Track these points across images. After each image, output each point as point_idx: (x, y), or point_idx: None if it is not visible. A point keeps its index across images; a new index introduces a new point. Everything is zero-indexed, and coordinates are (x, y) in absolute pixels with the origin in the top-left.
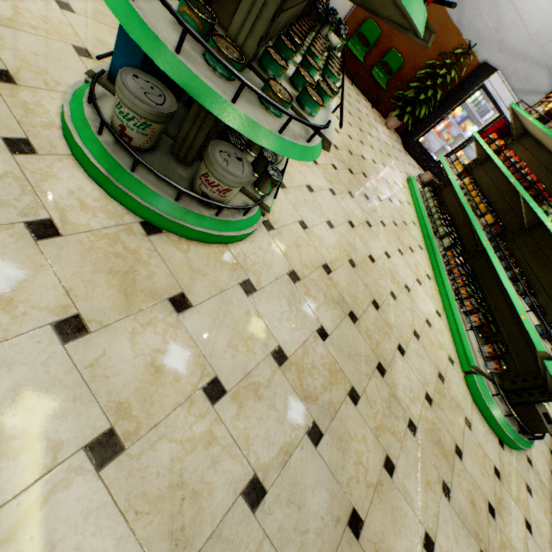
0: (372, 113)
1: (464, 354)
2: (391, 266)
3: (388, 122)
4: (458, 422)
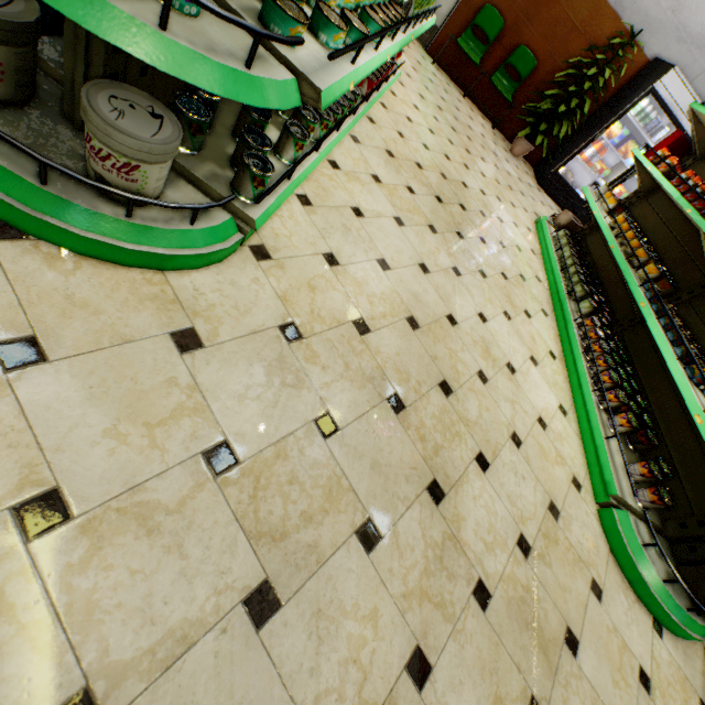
0: (491, 134)
1: (600, 476)
2: (486, 334)
3: (514, 146)
4: (577, 587)
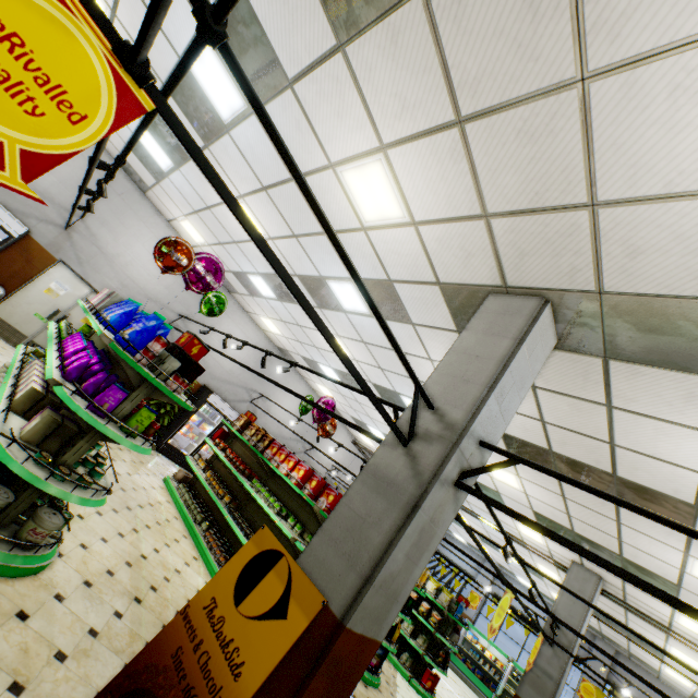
0: None
1: None
2: (162, 558)
3: None
4: None
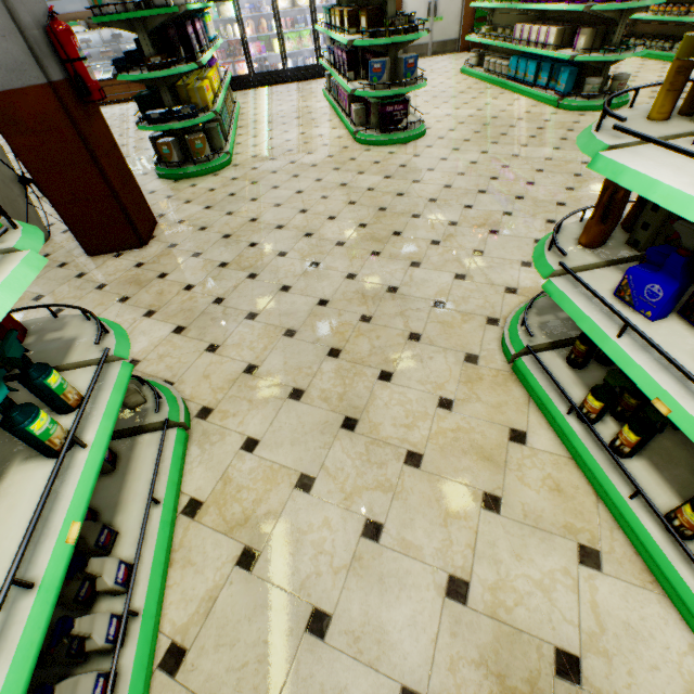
0: None
1: None
2: None
3: None
4: None
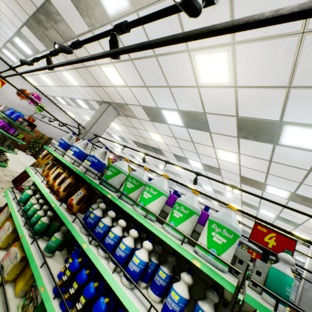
0: (19, 151)
1: None
2: None
3: (26, 153)
4: None
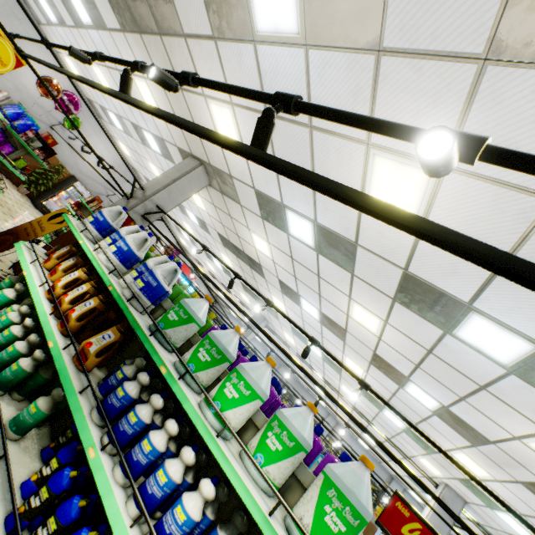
0: (7, 182)
1: None
2: None
3: (20, 189)
4: None
